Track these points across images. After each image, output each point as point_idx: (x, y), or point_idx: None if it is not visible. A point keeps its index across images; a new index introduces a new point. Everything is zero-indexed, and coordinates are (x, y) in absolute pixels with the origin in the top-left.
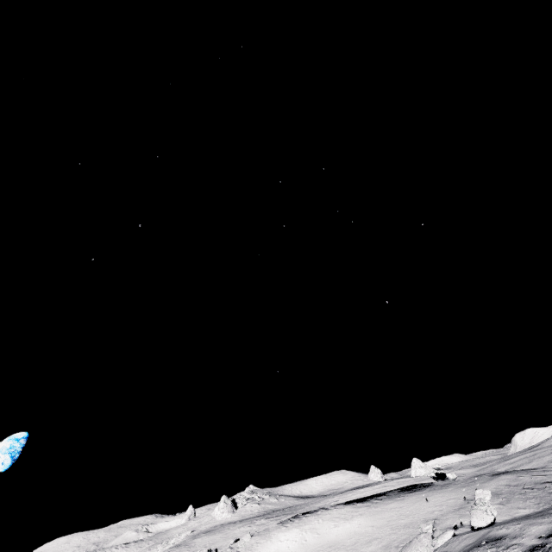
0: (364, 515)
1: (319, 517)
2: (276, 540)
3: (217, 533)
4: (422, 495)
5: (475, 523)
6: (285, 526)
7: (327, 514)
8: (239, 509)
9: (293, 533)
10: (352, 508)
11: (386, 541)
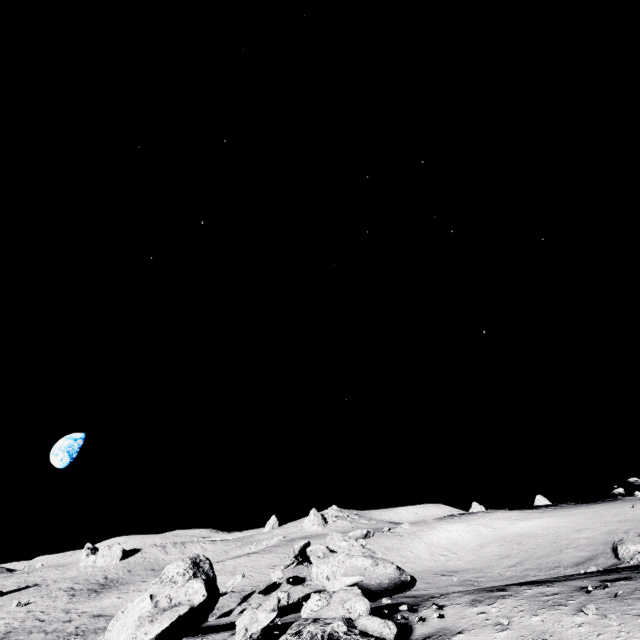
0: (544, 517)
1: (483, 517)
2: (442, 530)
3: (319, 539)
4: (616, 504)
5: None
6: (444, 521)
7: (491, 515)
8: (329, 524)
9: (461, 526)
10: (521, 513)
11: (604, 530)
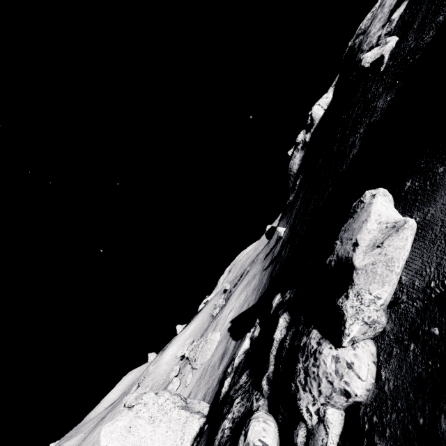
0: (192, 324)
1: (175, 340)
2: (166, 355)
3: None
4: (206, 306)
5: (228, 288)
6: (164, 353)
7: (177, 337)
8: None
9: (171, 348)
10: (185, 329)
11: (208, 314)
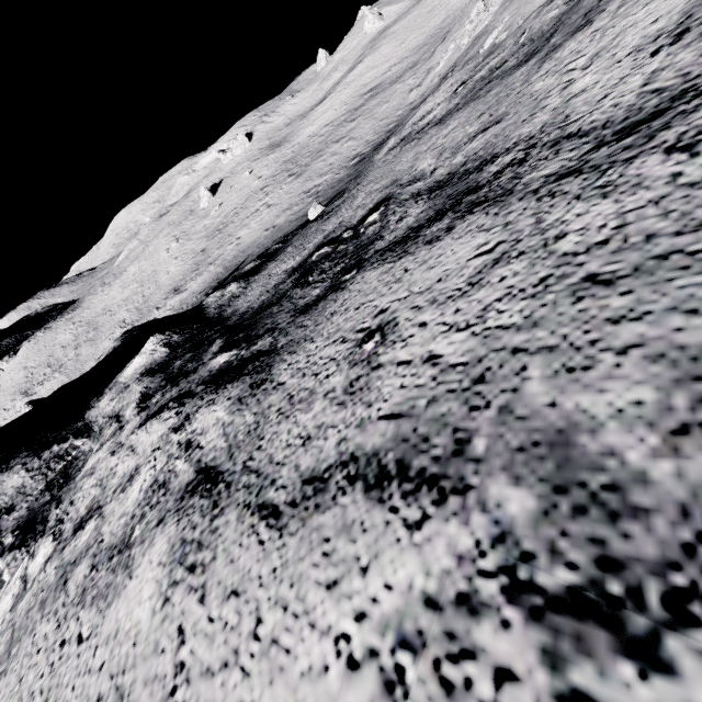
0: None
1: None
2: None
3: (408, 16)
4: None
5: None
6: None
7: None
8: (385, 16)
9: None
10: None
11: None
